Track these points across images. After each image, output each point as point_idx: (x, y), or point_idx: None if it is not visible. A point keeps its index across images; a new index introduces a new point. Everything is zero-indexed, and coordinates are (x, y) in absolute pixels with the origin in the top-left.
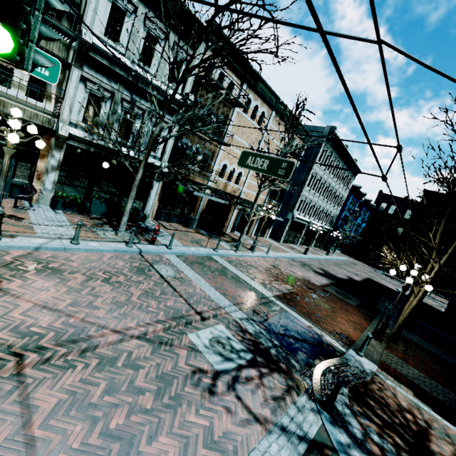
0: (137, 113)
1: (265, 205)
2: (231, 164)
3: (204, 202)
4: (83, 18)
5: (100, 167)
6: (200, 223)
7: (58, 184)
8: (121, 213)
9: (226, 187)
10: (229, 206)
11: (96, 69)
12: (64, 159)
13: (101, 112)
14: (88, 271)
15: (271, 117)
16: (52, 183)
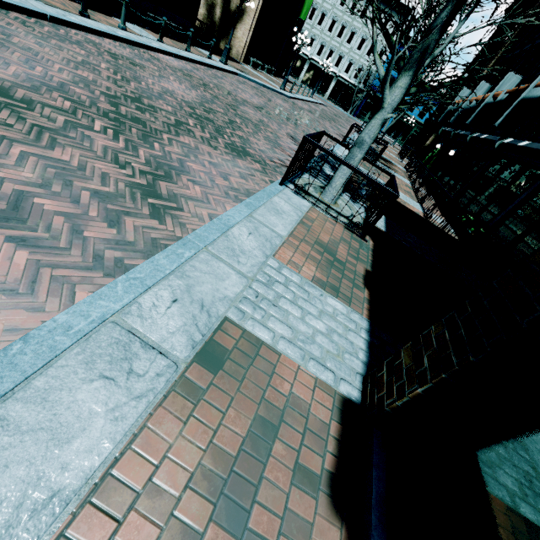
0: None
1: None
2: None
3: None
4: None
5: None
6: None
7: None
8: None
9: None
10: None
11: None
12: None
13: None
14: None
15: None
16: None
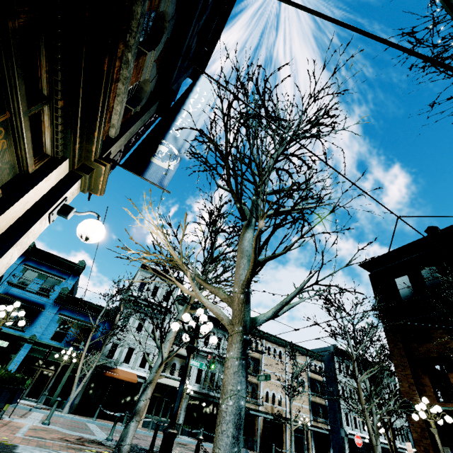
0: (216, 372)
1: (312, 423)
2: (271, 390)
3: (260, 425)
4: (197, 341)
5: (201, 406)
6: (262, 447)
7: (184, 420)
8: (212, 437)
9: (273, 410)
10: (281, 428)
11: (201, 358)
12: (187, 404)
13: (202, 376)
14: (210, 448)
15: (286, 352)
16: (182, 419)
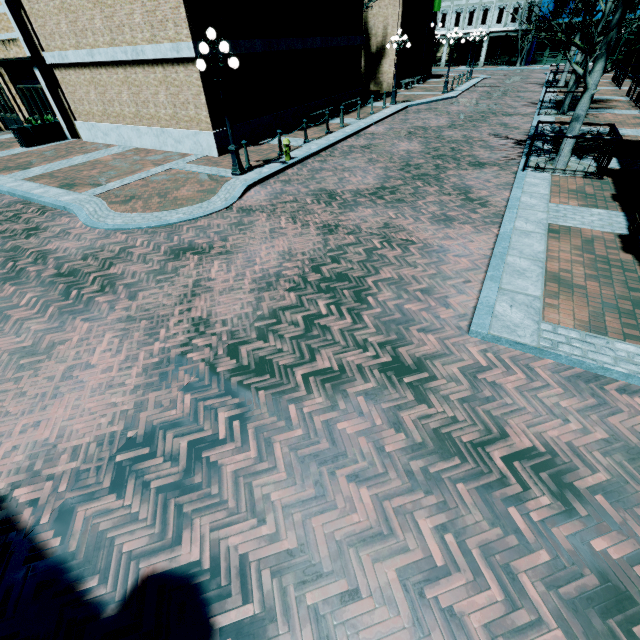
0: None
1: None
2: None
3: None
4: None
5: None
6: None
7: None
8: None
9: None
10: None
11: None
12: None
13: None
14: None
15: None
16: None
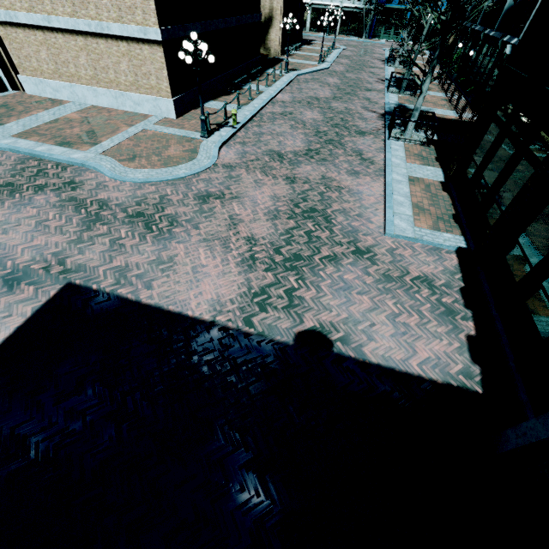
0: None
1: None
2: None
3: None
4: None
5: None
6: None
7: None
8: None
9: None
10: None
11: None
12: None
13: None
14: None
15: None
16: None
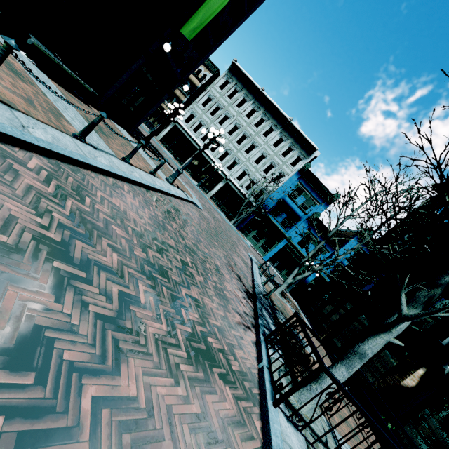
0: None
1: None
2: None
3: None
4: None
5: None
6: None
7: None
8: None
9: None
10: None
11: None
12: None
13: None
14: None
15: None
16: None
